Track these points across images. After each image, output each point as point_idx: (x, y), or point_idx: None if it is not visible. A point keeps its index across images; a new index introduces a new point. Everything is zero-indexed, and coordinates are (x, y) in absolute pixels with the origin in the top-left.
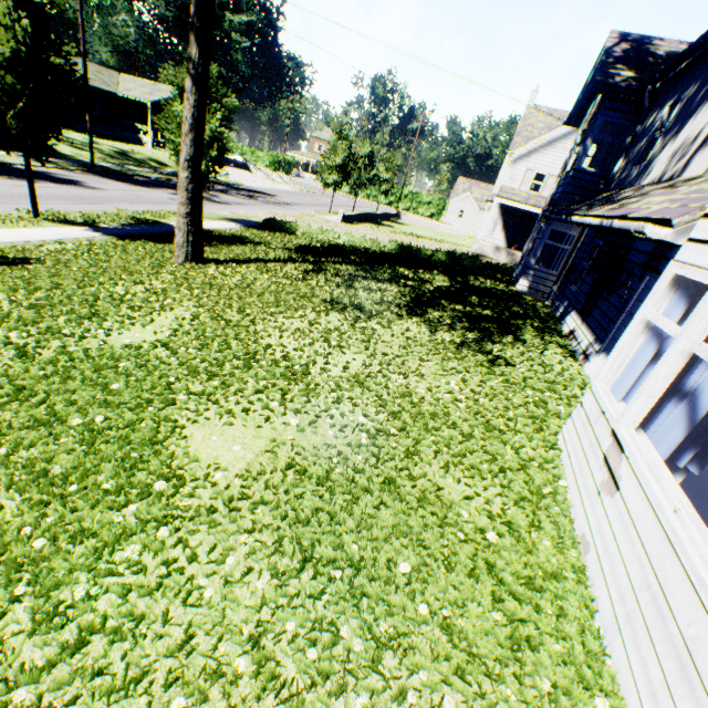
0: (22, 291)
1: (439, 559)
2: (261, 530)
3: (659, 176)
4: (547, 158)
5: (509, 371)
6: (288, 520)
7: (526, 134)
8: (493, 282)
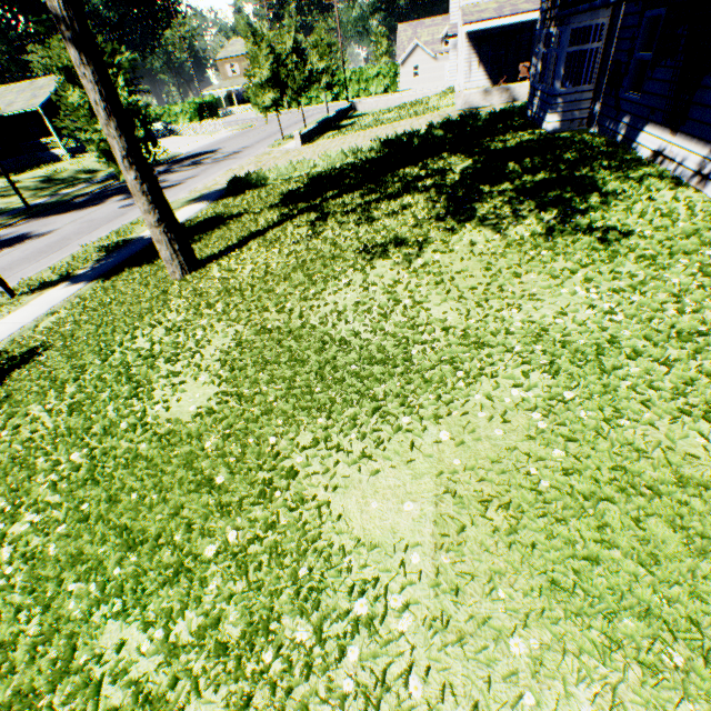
0: (51, 392)
1: None
2: (524, 624)
3: None
4: None
5: (634, 242)
6: (543, 592)
7: None
8: (514, 135)
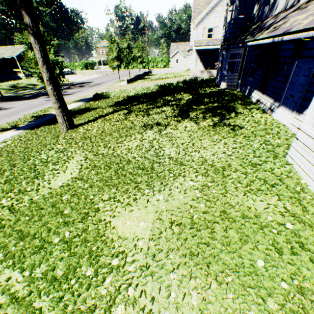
0: None
1: (272, 249)
2: (177, 268)
3: (284, 6)
4: (211, 19)
5: (243, 131)
6: (187, 256)
7: (197, 10)
8: (209, 88)
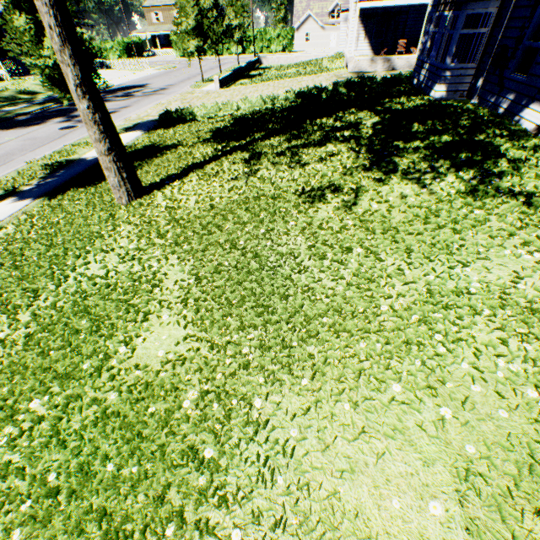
0: (3, 317)
1: None
2: None
3: None
4: None
5: None
6: None
7: None
8: (407, 98)
